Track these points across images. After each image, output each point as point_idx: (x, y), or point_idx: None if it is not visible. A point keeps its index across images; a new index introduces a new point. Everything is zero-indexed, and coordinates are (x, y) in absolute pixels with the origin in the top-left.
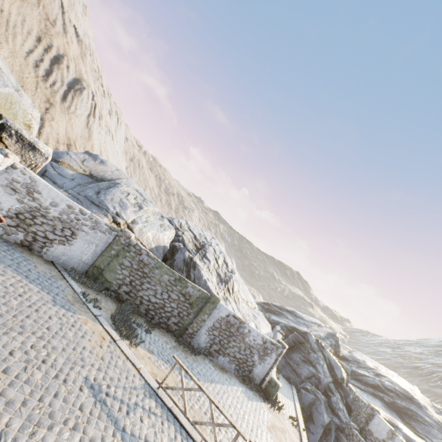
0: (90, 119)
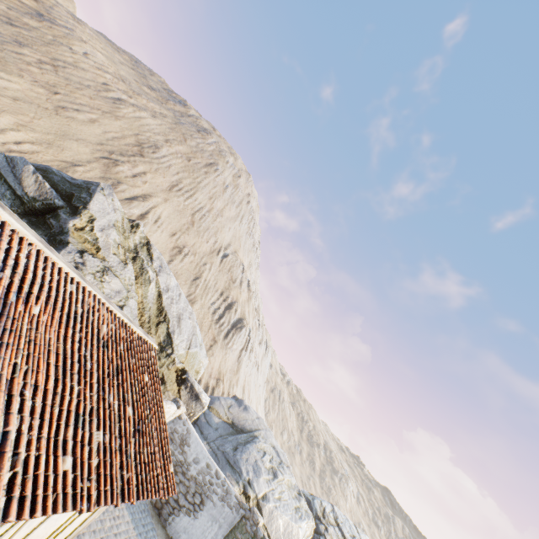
0: (242, 353)
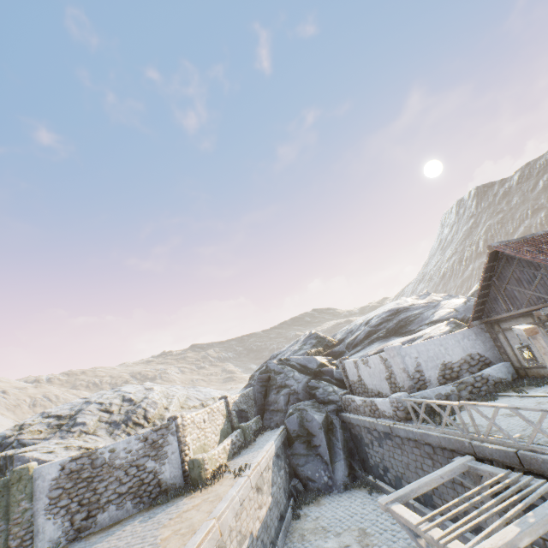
0: None
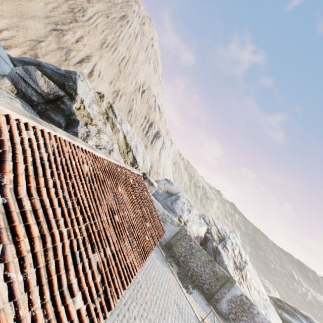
0: (161, 151)
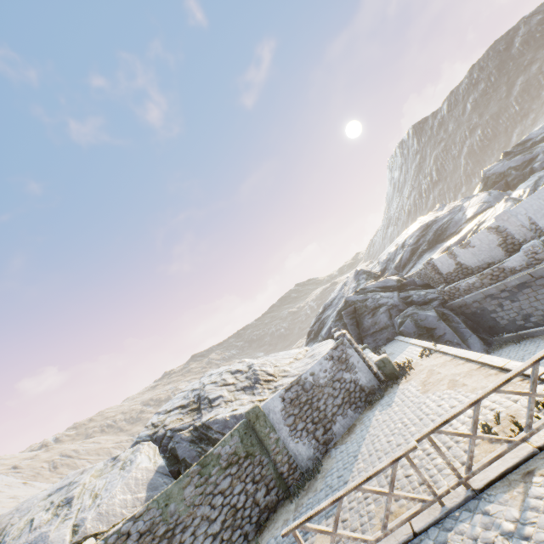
0: None
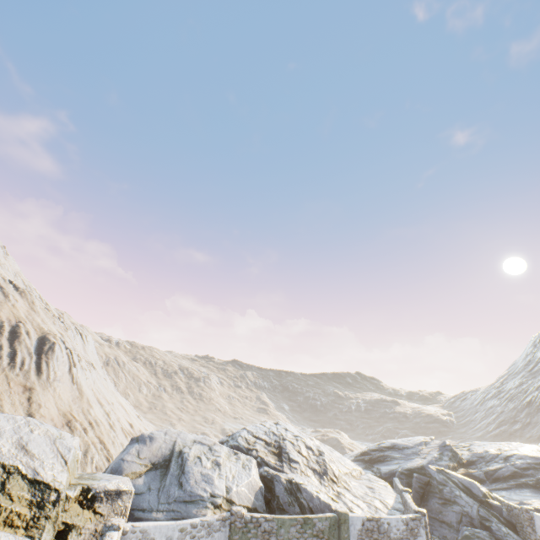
0: (73, 372)
